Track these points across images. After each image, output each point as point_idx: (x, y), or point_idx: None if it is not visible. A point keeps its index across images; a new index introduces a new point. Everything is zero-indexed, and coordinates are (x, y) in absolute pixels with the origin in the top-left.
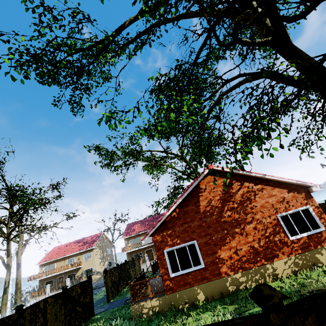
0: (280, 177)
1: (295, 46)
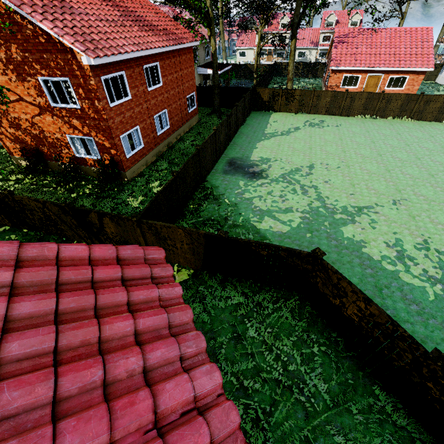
0: (332, 53)
1: (296, 1)
